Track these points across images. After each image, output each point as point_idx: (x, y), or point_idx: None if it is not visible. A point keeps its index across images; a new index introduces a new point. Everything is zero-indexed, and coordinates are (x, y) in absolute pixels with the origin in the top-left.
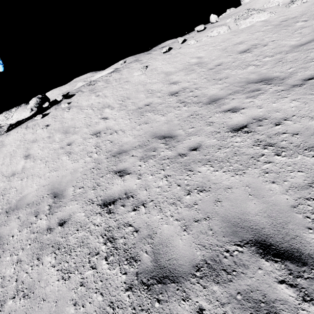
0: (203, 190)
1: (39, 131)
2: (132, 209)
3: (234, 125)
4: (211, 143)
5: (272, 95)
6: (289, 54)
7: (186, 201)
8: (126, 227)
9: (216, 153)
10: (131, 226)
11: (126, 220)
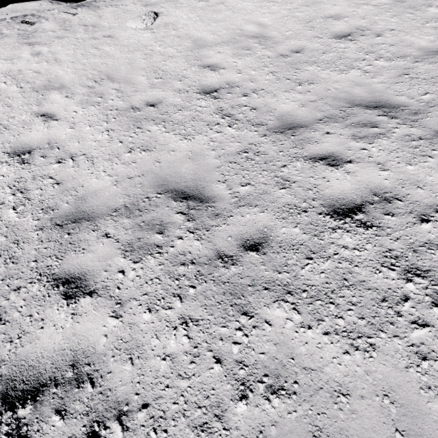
0: (280, 389)
1: None
2: (87, 433)
3: (336, 199)
4: (291, 236)
5: (403, 144)
6: (420, 63)
7: (238, 423)
8: None
9: (304, 269)
10: None
11: None
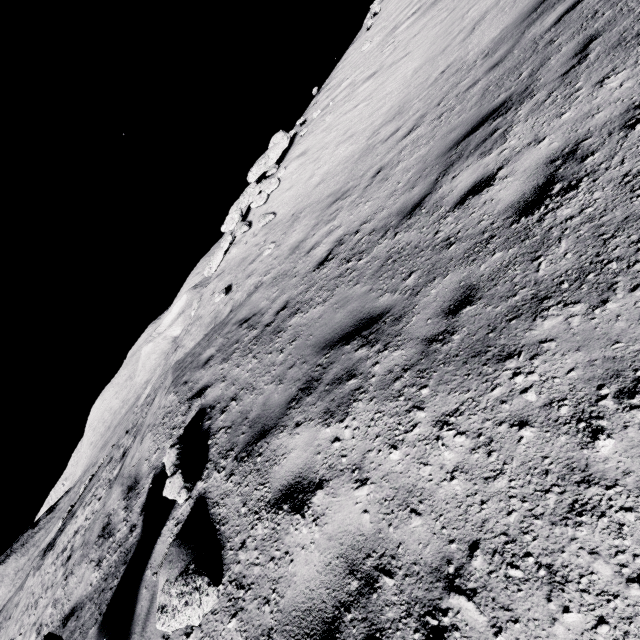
0: None
1: (328, 118)
2: None
3: None
4: None
5: None
6: None
7: None
8: None
9: None
10: None
11: None
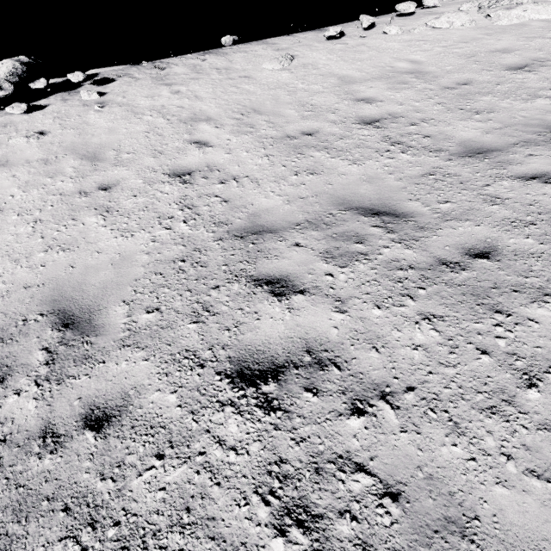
0: None
1: (15, 141)
2: (350, 409)
3: None
4: (524, 246)
5: None
6: None
7: (536, 408)
8: (347, 473)
9: None
10: (367, 472)
11: (340, 446)
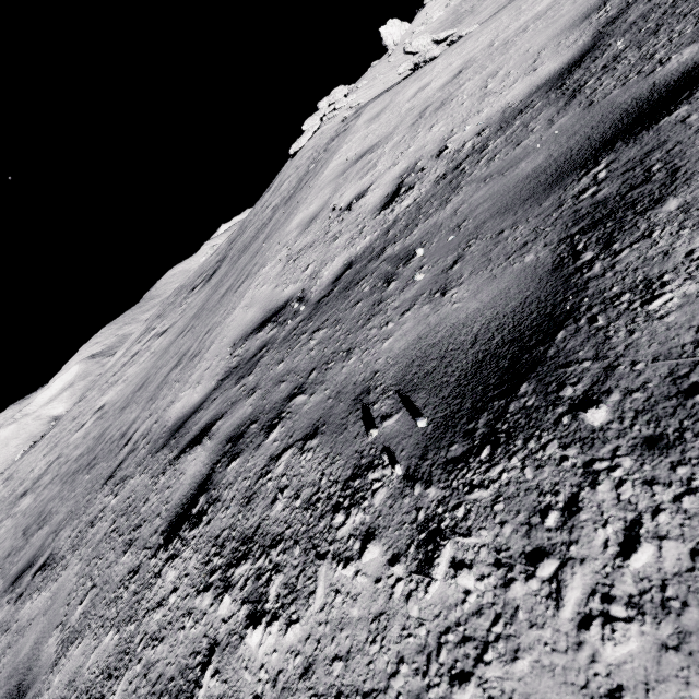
0: None
1: (381, 77)
2: None
3: None
4: None
5: None
6: None
7: None
8: None
9: None
10: None
11: None
